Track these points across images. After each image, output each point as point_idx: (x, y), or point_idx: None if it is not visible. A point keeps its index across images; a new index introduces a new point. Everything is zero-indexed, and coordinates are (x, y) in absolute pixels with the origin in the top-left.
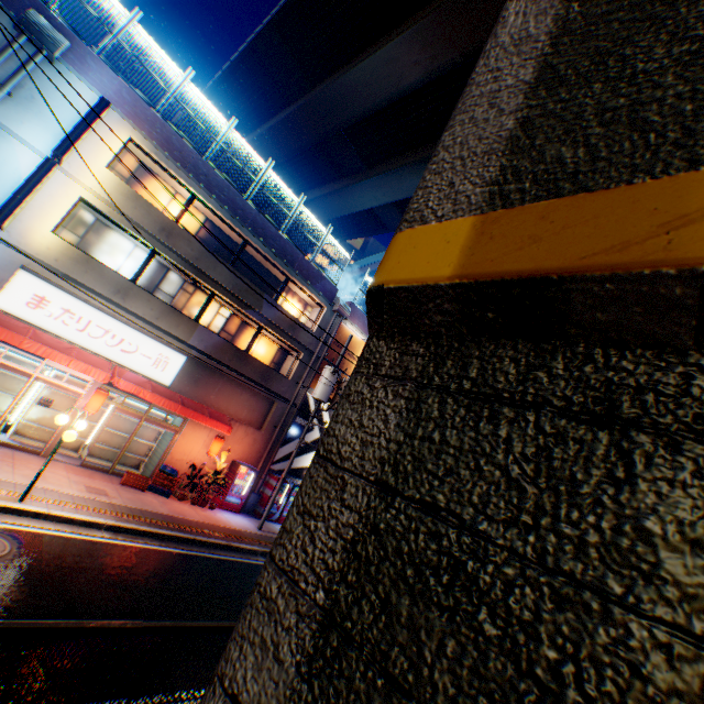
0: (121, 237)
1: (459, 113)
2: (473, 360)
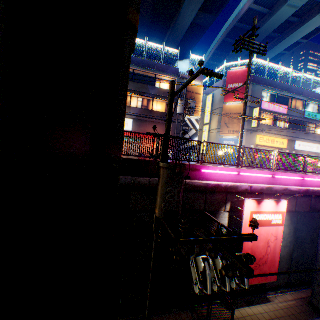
0: None
1: None
2: None
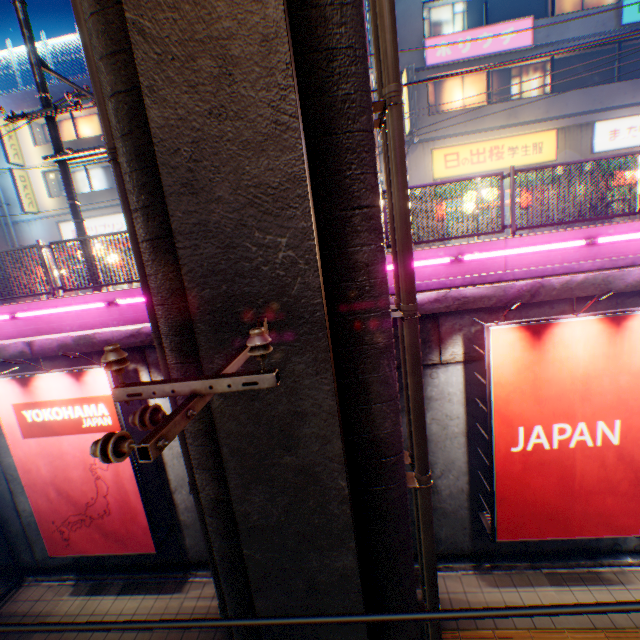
0: (81, 174)
1: None
2: None
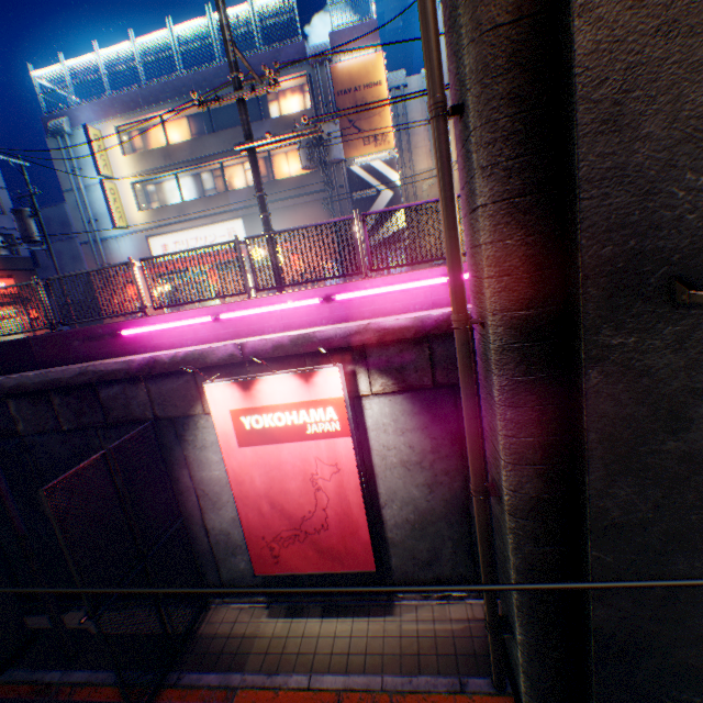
0: (168, 184)
1: None
2: None
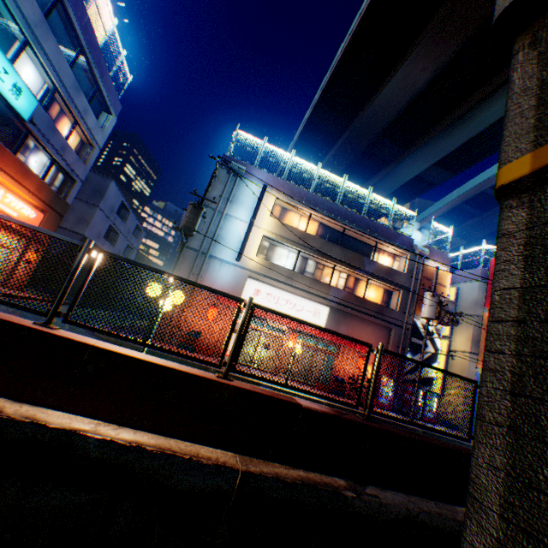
0: (280, 249)
1: (506, 123)
2: (545, 189)
